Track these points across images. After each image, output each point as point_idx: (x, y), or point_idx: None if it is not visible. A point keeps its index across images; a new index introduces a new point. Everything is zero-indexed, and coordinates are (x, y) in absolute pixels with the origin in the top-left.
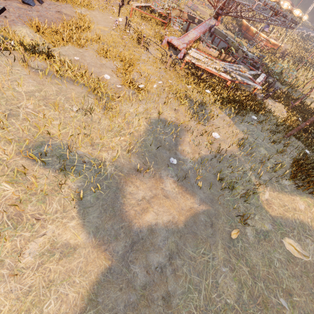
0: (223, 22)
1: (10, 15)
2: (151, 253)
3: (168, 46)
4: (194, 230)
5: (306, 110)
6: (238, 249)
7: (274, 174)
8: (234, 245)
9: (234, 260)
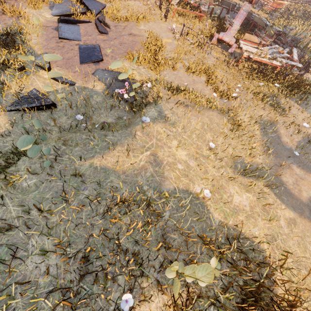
0: None
1: (106, 52)
2: None
3: (216, 42)
4: None
5: None
6: None
7: None
8: None
9: None
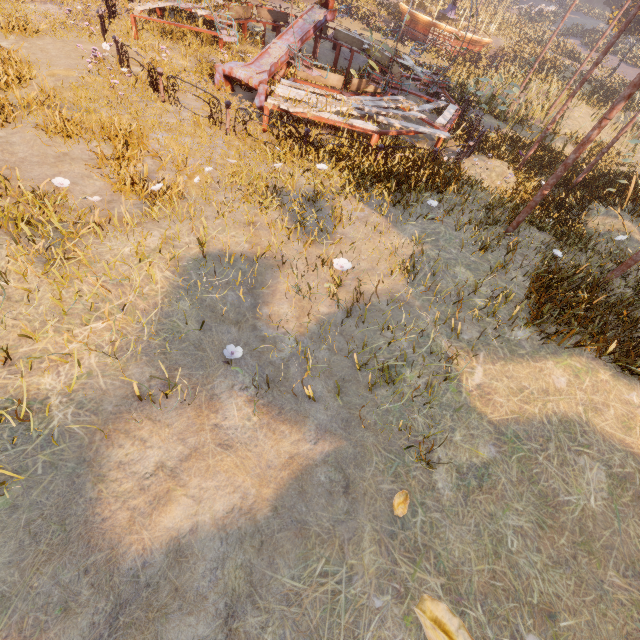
0: (361, 15)
1: None
2: (173, 621)
3: (230, 85)
4: (299, 516)
5: (558, 162)
6: (415, 535)
7: (492, 322)
8: (406, 524)
9: (405, 566)
